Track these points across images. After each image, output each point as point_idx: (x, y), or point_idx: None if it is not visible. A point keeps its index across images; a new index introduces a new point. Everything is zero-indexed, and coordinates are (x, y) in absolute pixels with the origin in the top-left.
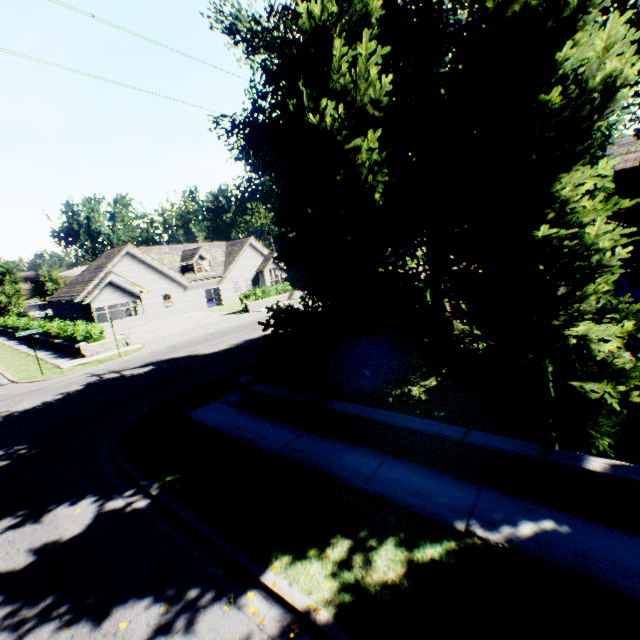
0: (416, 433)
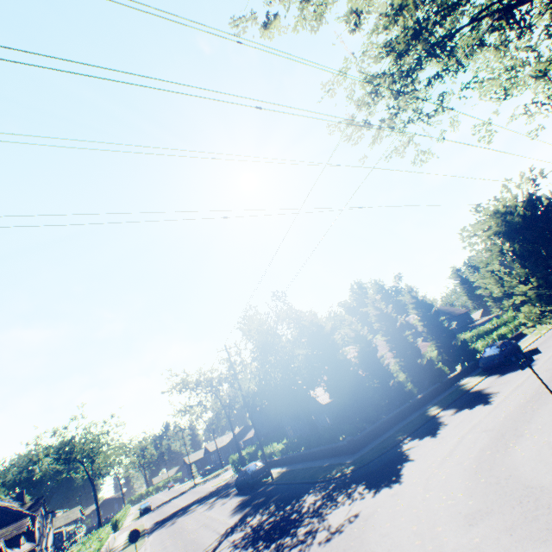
0: (402, 410)
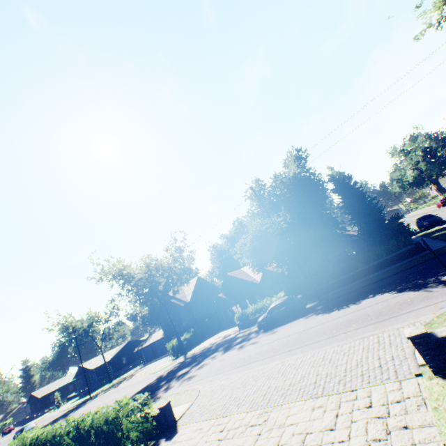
0: None
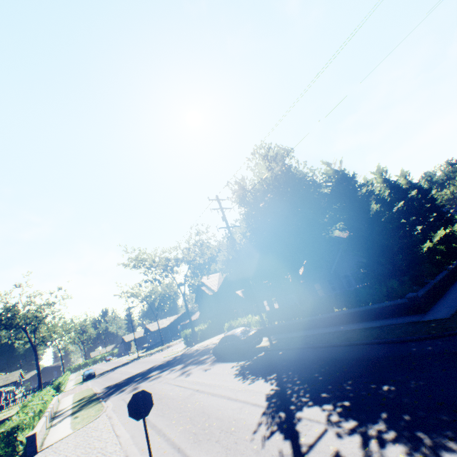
0: (444, 277)
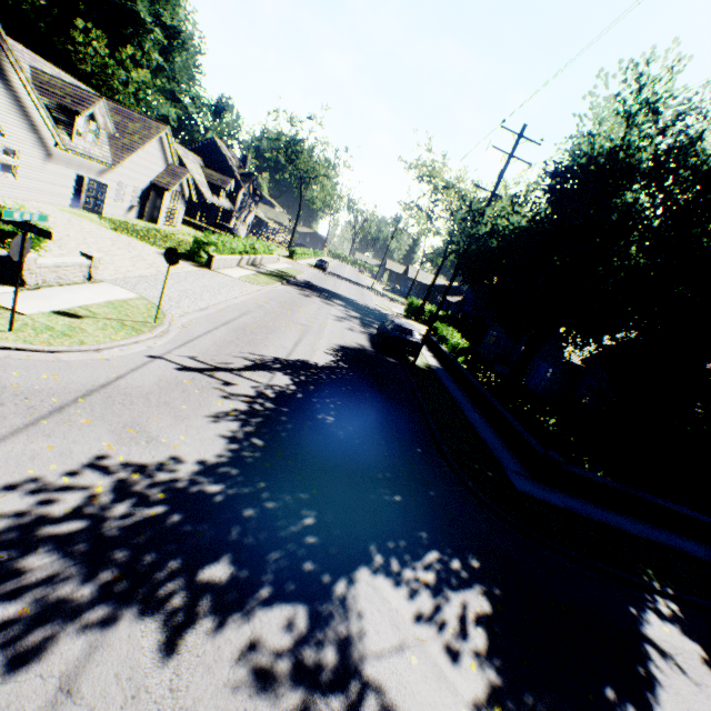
0: (696, 521)
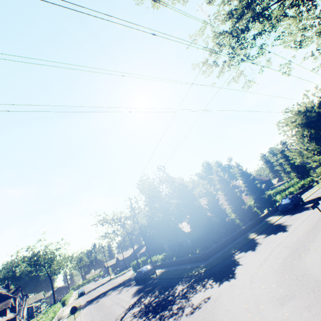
0: (233, 235)
